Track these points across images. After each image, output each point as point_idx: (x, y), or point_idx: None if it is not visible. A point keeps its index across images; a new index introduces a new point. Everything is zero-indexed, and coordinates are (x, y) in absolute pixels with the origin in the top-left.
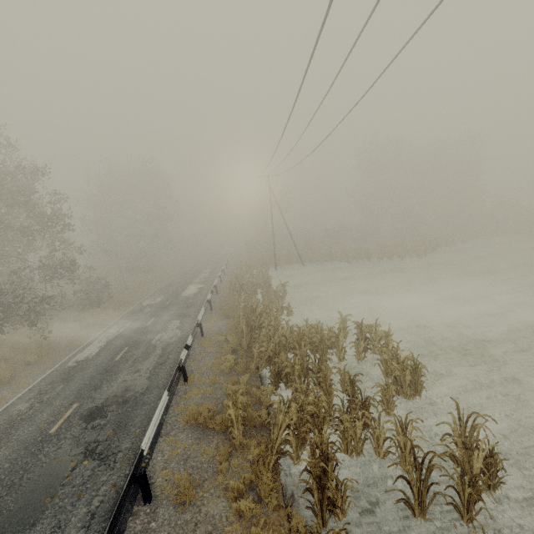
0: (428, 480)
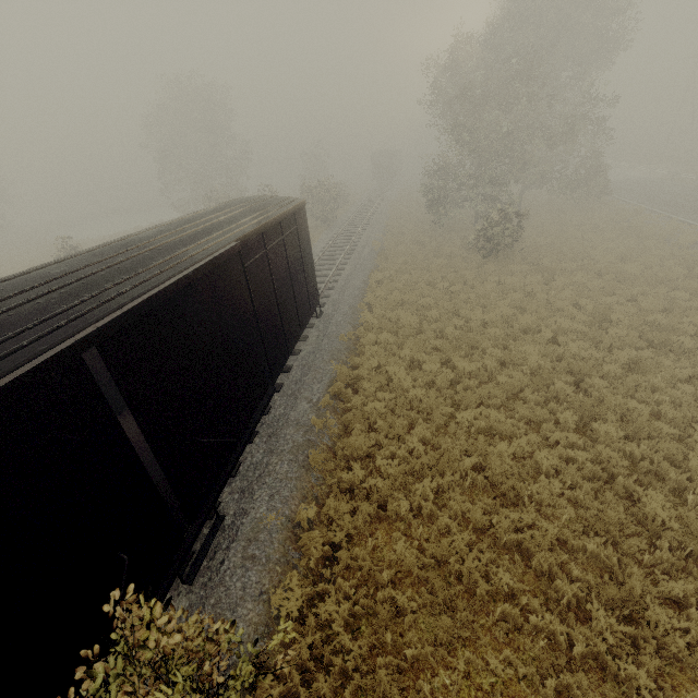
0: None
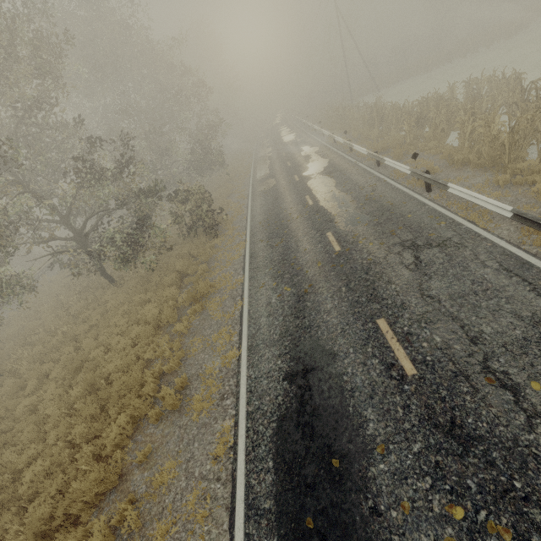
0: (528, 99)
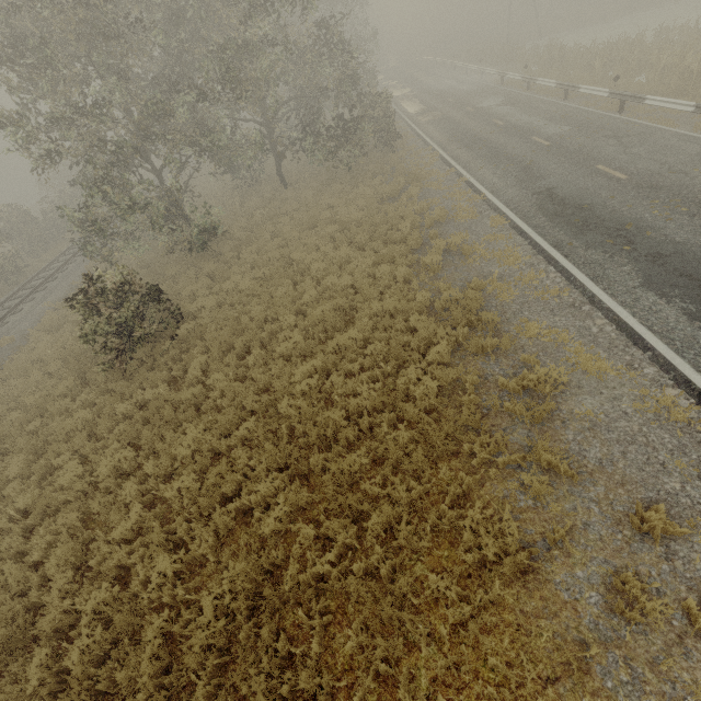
0: None
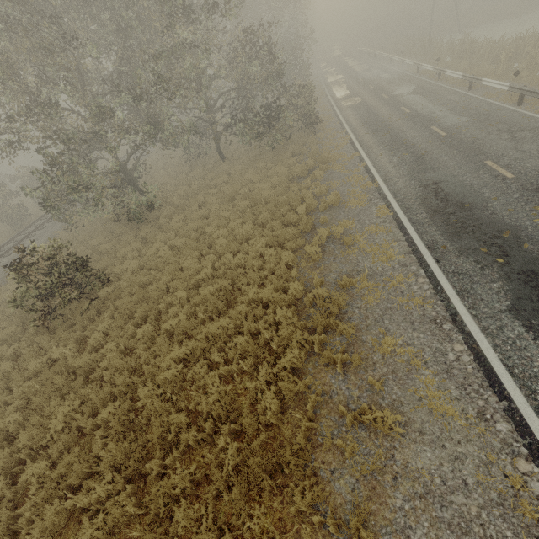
0: None
